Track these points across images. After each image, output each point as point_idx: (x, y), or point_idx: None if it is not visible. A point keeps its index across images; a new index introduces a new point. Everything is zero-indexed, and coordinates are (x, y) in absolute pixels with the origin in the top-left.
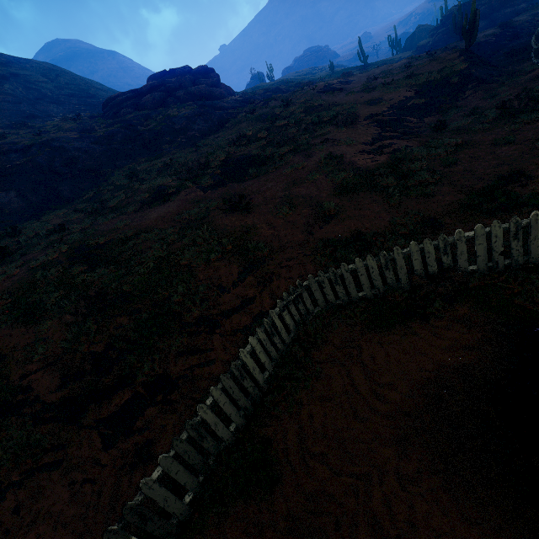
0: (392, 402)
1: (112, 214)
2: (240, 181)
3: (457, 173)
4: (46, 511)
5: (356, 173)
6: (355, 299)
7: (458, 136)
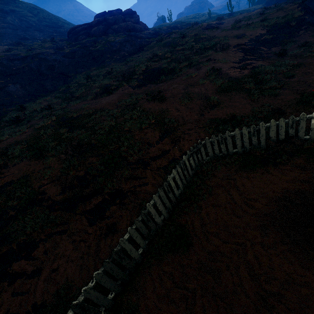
0: (257, 208)
1: (78, 100)
2: (154, 83)
3: (294, 82)
4: (61, 254)
5: (229, 80)
6: (231, 153)
7: (294, 59)
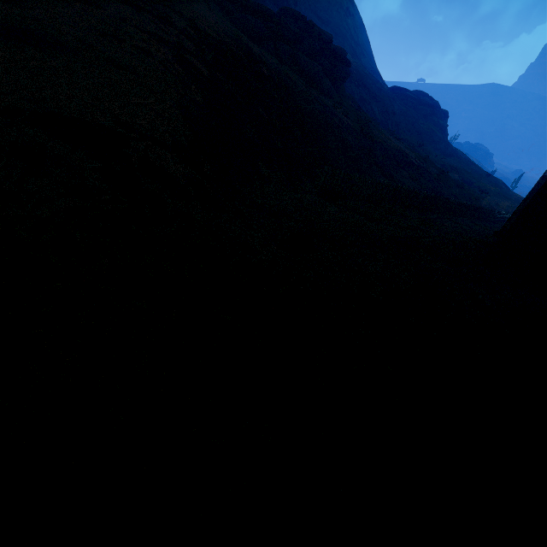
0: None
1: None
2: None
3: None
4: None
5: None
6: None
7: None
